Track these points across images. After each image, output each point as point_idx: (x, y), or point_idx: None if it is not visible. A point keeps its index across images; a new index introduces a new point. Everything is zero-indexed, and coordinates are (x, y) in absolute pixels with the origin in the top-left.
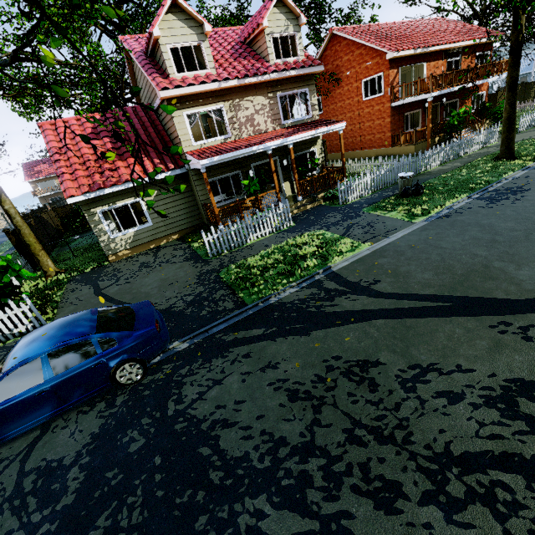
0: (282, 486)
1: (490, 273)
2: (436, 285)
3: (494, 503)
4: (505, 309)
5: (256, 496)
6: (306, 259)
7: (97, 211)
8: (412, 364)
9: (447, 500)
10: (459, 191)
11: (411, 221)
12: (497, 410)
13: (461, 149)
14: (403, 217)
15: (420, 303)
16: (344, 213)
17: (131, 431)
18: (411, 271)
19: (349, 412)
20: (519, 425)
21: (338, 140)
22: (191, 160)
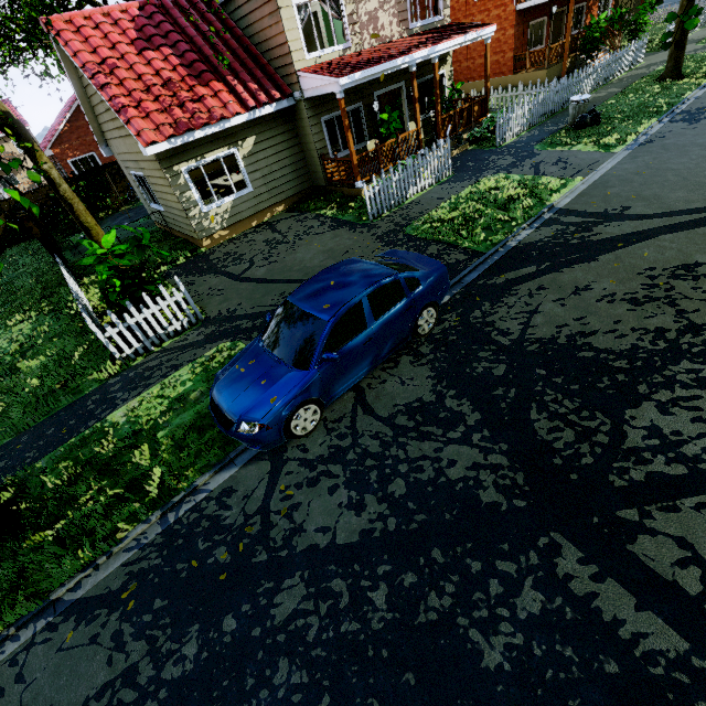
0: (695, 352)
1: None
2: (700, 199)
3: None
4: None
5: (677, 363)
6: (516, 202)
7: (181, 170)
8: None
9: None
10: (642, 117)
11: (611, 152)
12: None
13: (611, 70)
14: (596, 149)
15: (697, 215)
16: (513, 154)
17: (478, 364)
18: (658, 193)
19: None
20: None
21: None
22: (313, 82)
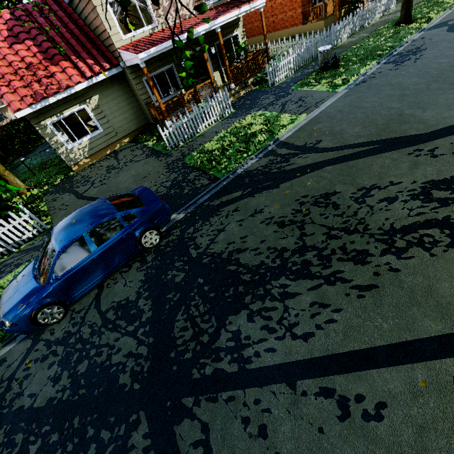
0: (293, 270)
1: (403, 119)
2: (365, 135)
3: (423, 244)
4: (417, 141)
5: (278, 279)
6: (256, 136)
7: (47, 124)
8: (359, 188)
9: (396, 250)
10: (369, 59)
11: (335, 91)
12: (419, 200)
13: (366, 18)
14: (327, 89)
15: (356, 149)
16: (276, 94)
17: (171, 272)
18: (344, 129)
19: (324, 224)
20: (433, 204)
21: (251, 24)
22: (127, 56)
